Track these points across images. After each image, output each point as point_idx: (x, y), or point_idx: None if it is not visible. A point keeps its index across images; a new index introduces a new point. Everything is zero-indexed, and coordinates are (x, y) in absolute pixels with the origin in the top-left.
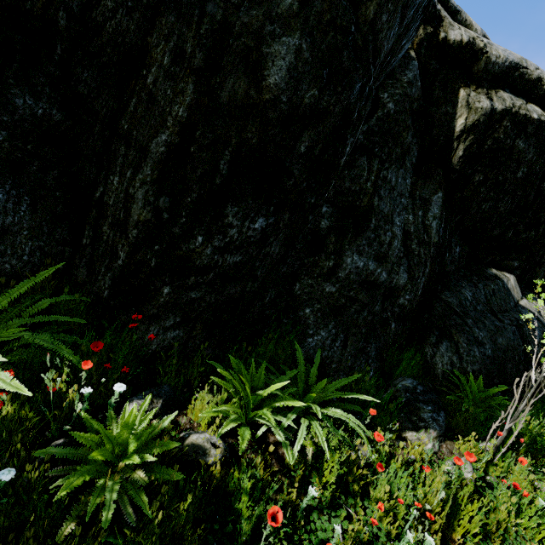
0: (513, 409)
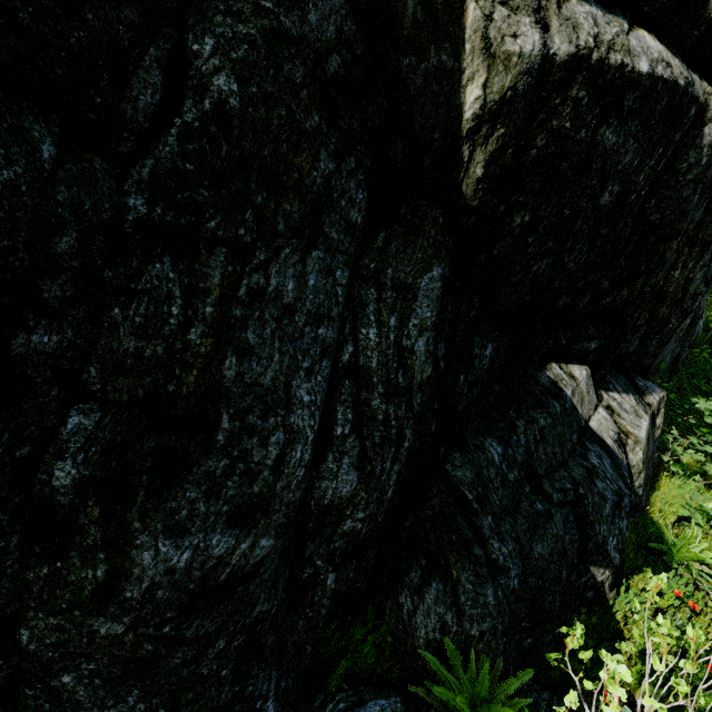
0: None
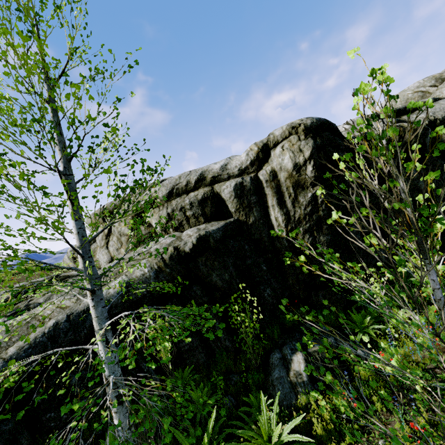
0: None
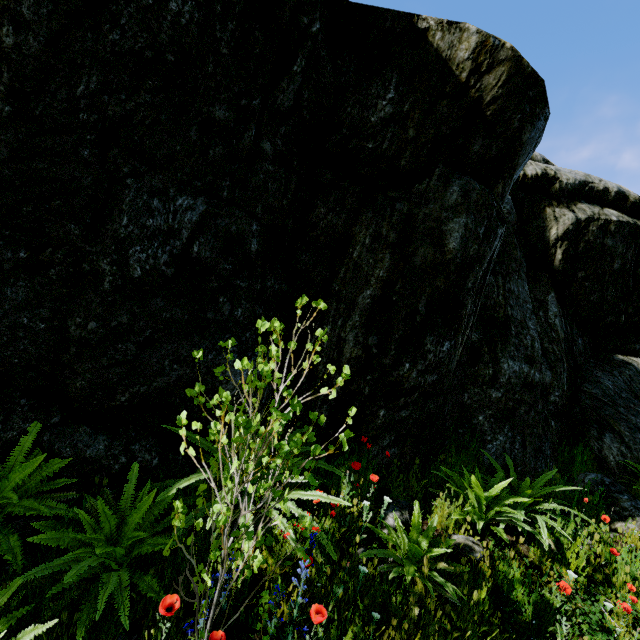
0: None
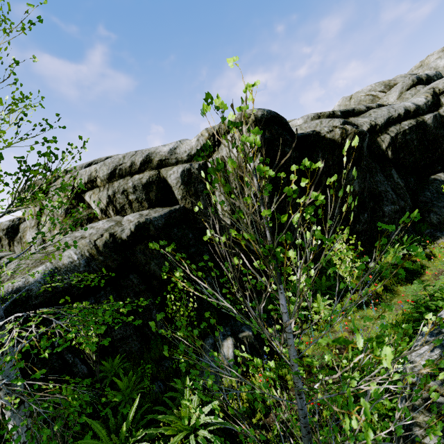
0: None
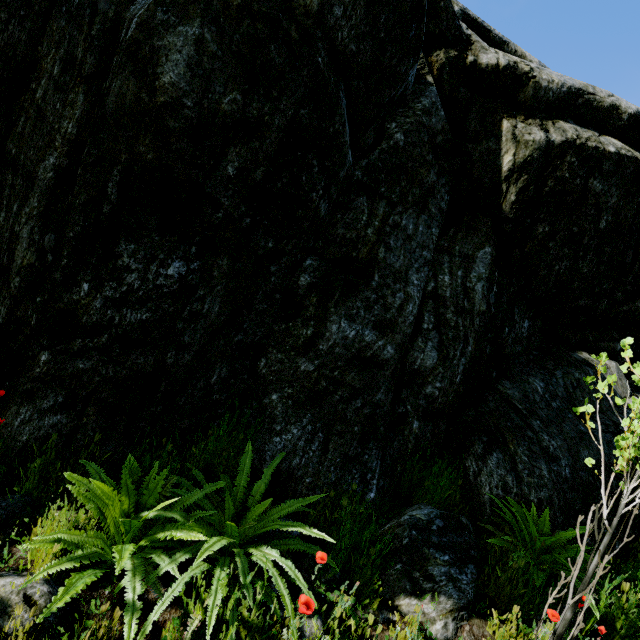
0: (577, 569)
